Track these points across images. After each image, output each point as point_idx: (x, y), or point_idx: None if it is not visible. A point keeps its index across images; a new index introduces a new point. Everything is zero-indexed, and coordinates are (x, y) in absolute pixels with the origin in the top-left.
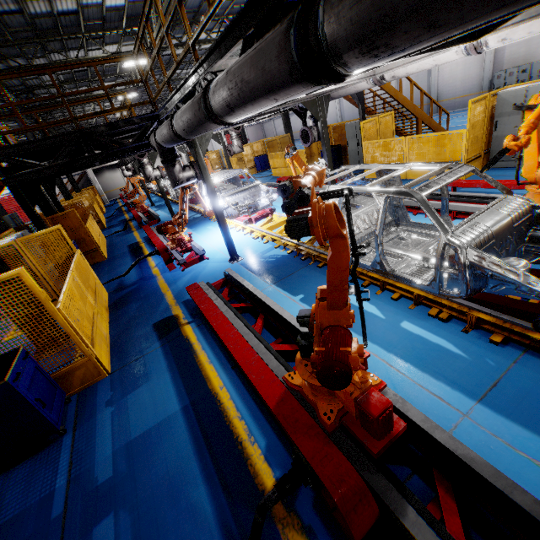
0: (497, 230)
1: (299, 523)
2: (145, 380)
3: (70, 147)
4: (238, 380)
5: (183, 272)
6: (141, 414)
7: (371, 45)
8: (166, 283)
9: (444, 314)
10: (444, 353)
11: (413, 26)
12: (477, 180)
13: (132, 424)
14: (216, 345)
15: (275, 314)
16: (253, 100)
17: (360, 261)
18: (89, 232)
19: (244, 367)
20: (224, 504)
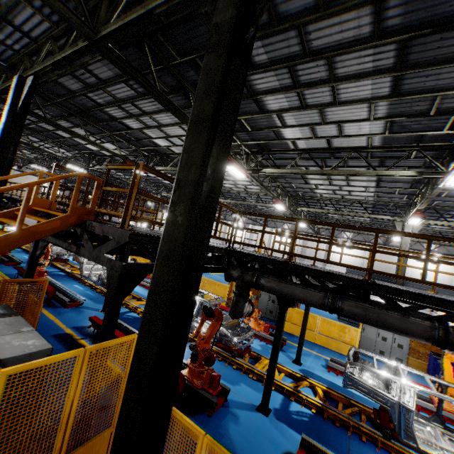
0: None
1: None
2: None
3: None
4: None
5: (212, 418)
6: None
7: None
8: None
9: None
10: None
11: None
12: None
13: None
14: None
15: None
16: None
17: (435, 453)
18: (39, 312)
19: None
20: None
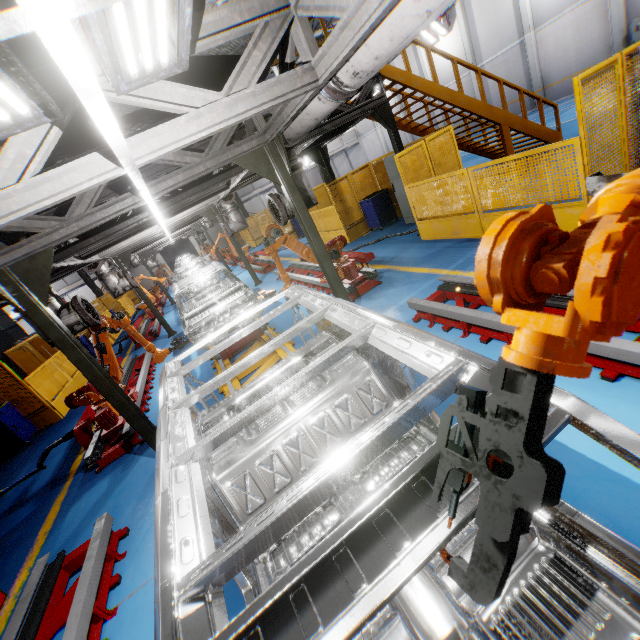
0: None
1: None
2: None
3: None
4: None
5: (97, 475)
6: None
7: None
8: (61, 505)
9: None
10: None
11: None
12: None
13: None
14: None
15: None
16: None
17: None
18: (29, 387)
19: None
20: None
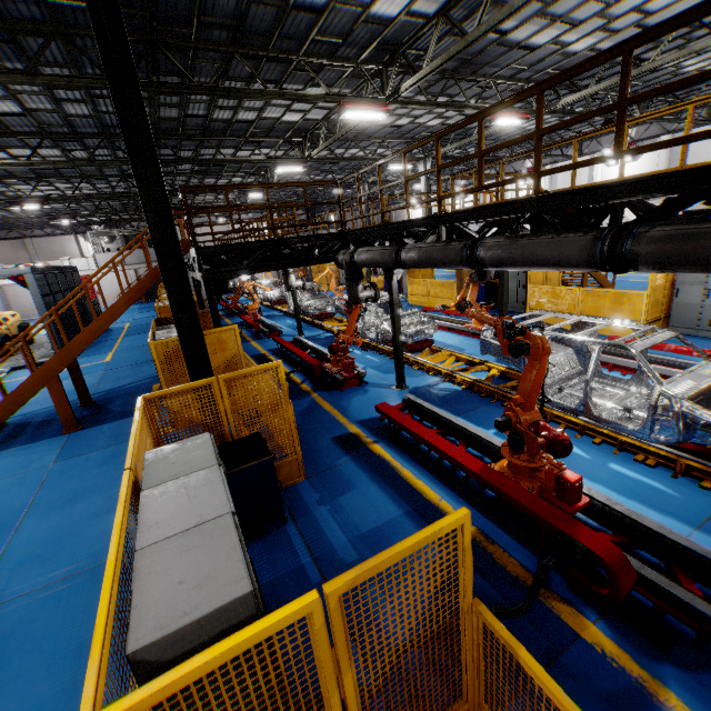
0: (702, 389)
1: (558, 598)
2: (351, 487)
3: (265, 253)
4: (455, 495)
5: (341, 392)
6: (363, 514)
7: (662, 267)
8: (326, 401)
9: (650, 460)
10: (656, 491)
11: (693, 268)
12: (664, 344)
13: (357, 521)
14: (417, 464)
15: (479, 441)
16: (535, 266)
17: (562, 403)
18: None
19: (482, 475)
20: (483, 582)
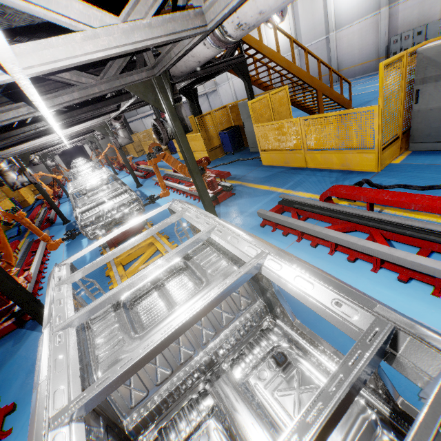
0: None
1: None
2: None
3: None
4: None
5: None
6: None
7: None
8: None
9: None
10: None
11: None
12: (411, 196)
13: None
14: None
15: None
16: None
17: None
18: None
19: None
20: None
